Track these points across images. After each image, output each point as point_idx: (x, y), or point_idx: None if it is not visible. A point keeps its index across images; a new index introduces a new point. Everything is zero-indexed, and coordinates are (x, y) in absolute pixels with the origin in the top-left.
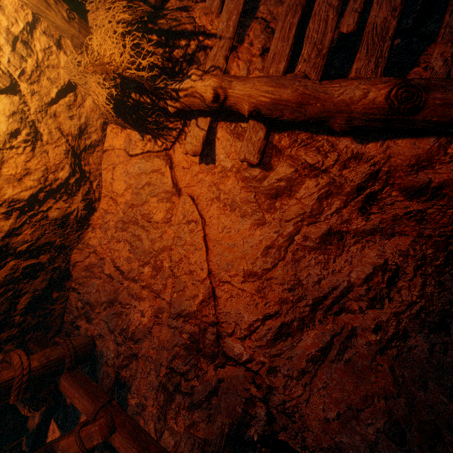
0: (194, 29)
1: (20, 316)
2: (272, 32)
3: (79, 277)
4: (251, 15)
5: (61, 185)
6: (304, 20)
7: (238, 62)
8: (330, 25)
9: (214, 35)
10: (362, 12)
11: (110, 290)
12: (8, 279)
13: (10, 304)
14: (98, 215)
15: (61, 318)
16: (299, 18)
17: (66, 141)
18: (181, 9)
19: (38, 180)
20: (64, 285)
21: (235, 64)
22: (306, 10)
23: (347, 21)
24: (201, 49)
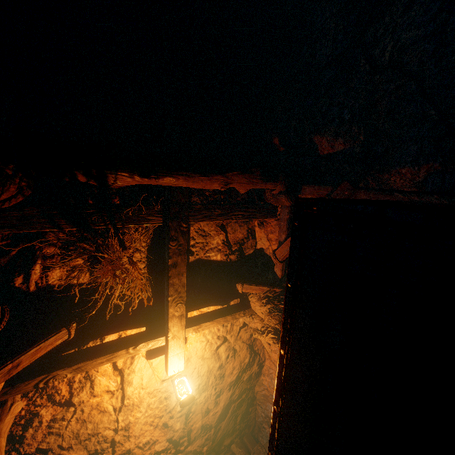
0: None
1: (238, 425)
2: None
3: (260, 398)
4: None
5: (247, 364)
6: None
7: None
8: None
9: None
10: None
11: None
12: (232, 412)
13: (234, 422)
14: (265, 368)
15: (254, 419)
16: None
17: (246, 344)
18: None
19: (238, 369)
20: (253, 403)
21: None
22: None
23: None
24: None
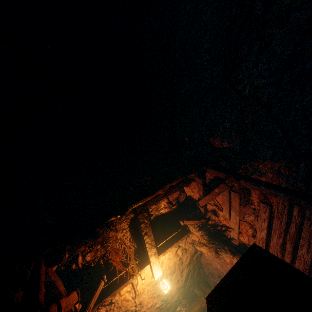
0: (222, 224)
1: (195, 279)
2: (254, 230)
3: (204, 264)
4: (243, 220)
5: (194, 253)
6: (267, 245)
7: (243, 237)
8: (279, 256)
9: (230, 228)
10: (292, 260)
11: (217, 272)
12: (191, 275)
13: (193, 279)
14: None
15: (203, 273)
16: (265, 245)
17: (191, 244)
18: (214, 213)
19: (189, 256)
20: (201, 267)
21: (242, 237)
22: (267, 242)
23: (286, 259)
24: (227, 230)
